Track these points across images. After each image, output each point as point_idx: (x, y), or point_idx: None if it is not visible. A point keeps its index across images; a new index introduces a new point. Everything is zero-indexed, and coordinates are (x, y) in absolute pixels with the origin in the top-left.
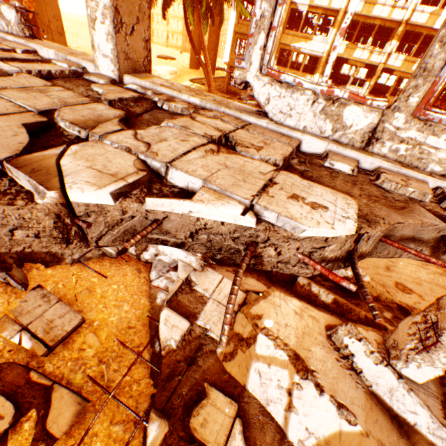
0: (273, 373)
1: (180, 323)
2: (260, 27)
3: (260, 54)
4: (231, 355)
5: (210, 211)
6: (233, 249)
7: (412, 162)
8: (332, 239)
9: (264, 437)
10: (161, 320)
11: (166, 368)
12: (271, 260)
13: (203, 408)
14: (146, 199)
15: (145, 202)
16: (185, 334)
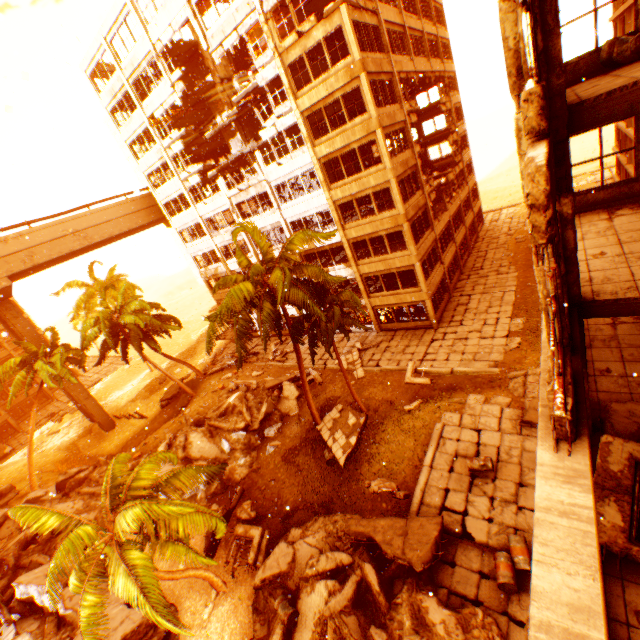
0: None
1: None
2: None
3: None
4: None
5: None
6: None
7: None
8: None
9: None
10: None
11: None
12: None
13: None
14: None
15: None
16: None
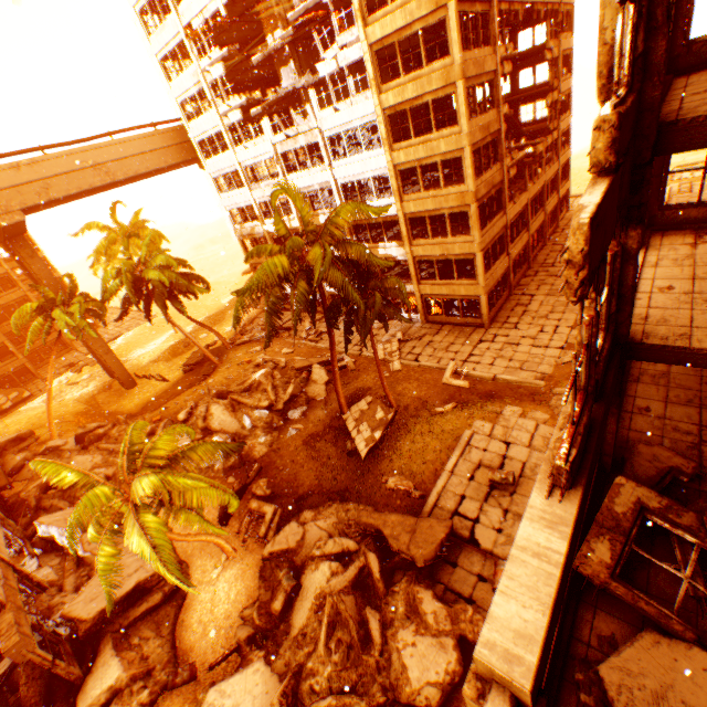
0: None
1: None
2: None
3: None
4: None
5: None
6: None
7: None
8: None
9: None
10: None
11: None
12: None
13: None
14: None
15: None
16: None
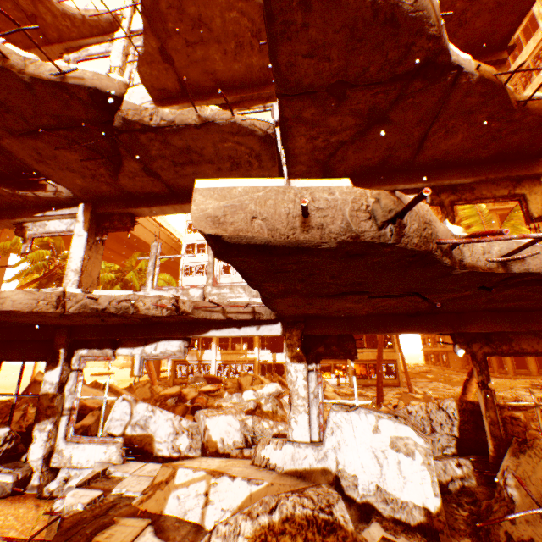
0: (192, 489)
1: (91, 492)
2: (150, 274)
3: (151, 282)
4: (148, 497)
5: (117, 291)
6: (127, 306)
7: (222, 301)
8: (163, 296)
9: (179, 532)
10: (68, 495)
11: (69, 523)
12: (143, 308)
13: (110, 528)
14: (94, 290)
15: (94, 292)
16: (96, 499)
